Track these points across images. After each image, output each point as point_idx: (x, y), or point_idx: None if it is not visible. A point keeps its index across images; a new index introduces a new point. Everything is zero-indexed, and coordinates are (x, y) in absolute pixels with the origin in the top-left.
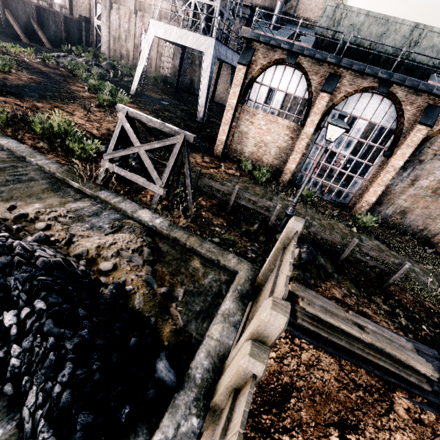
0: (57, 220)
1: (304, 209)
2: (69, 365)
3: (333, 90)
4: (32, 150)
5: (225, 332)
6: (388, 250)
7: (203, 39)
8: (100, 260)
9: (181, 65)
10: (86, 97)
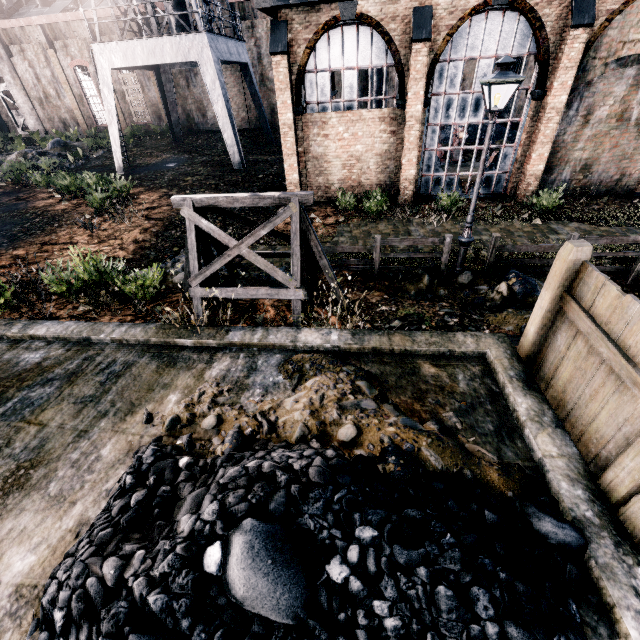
0: (217, 404)
1: (458, 225)
2: (479, 591)
3: (429, 33)
4: (87, 323)
5: (557, 440)
6: (595, 228)
7: (187, 41)
8: (332, 430)
9: (165, 97)
10: (69, 208)
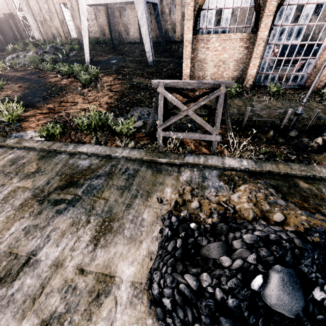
0: (193, 195)
1: (279, 102)
2: None
3: None
4: (106, 146)
5: None
6: None
7: None
8: (268, 215)
9: (109, 22)
10: (68, 83)
